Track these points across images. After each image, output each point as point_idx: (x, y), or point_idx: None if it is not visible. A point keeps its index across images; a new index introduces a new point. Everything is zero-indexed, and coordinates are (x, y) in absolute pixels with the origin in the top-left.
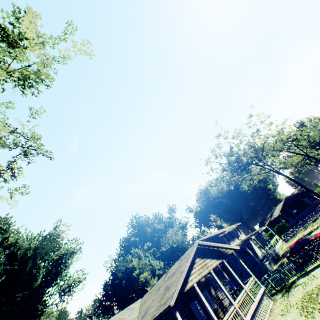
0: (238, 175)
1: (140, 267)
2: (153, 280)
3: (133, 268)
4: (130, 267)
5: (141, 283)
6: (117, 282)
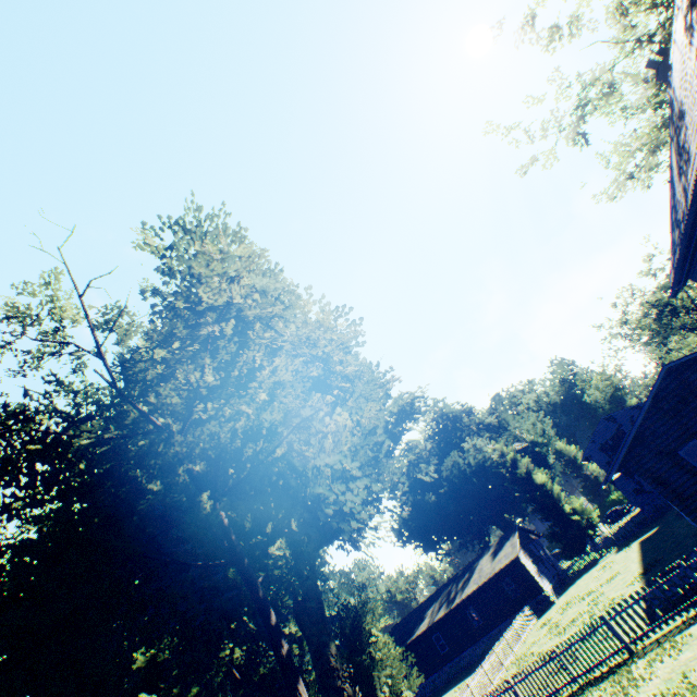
0: (648, 334)
1: (511, 451)
2: (536, 472)
3: (477, 467)
4: (473, 464)
5: (523, 472)
6: (441, 493)
